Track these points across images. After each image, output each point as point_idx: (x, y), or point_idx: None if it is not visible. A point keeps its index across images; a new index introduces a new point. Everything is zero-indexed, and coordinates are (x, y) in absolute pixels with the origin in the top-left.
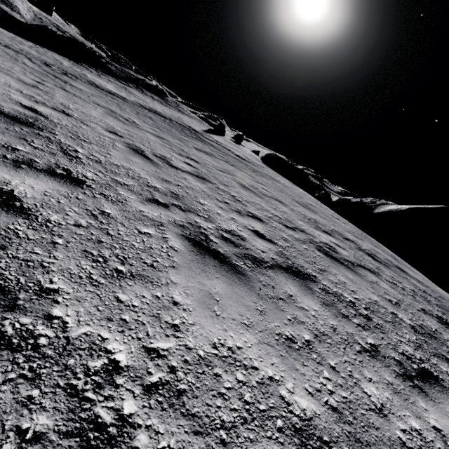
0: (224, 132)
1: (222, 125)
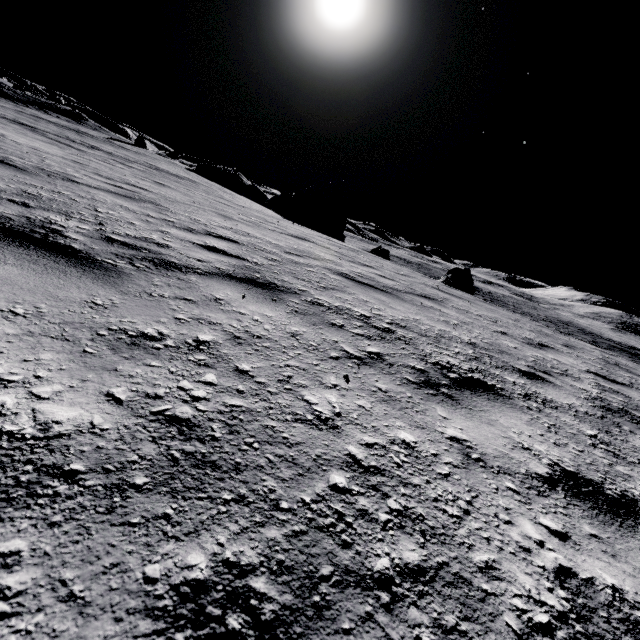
0: (145, 146)
1: (140, 138)
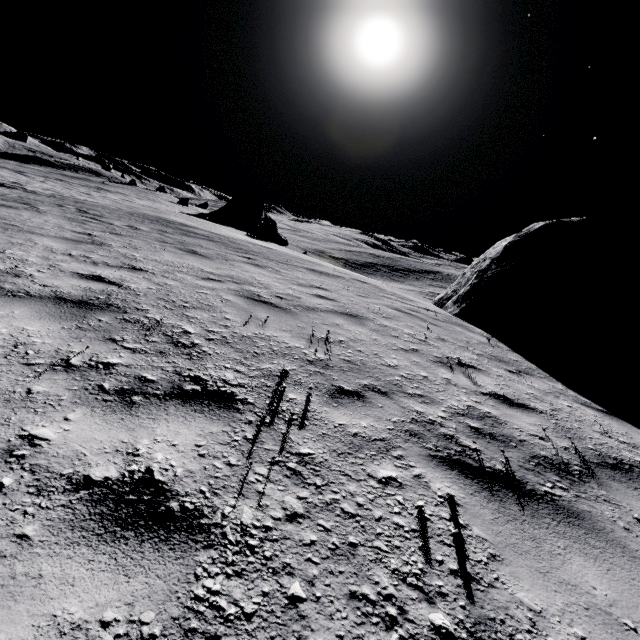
0: (136, 184)
1: (132, 180)
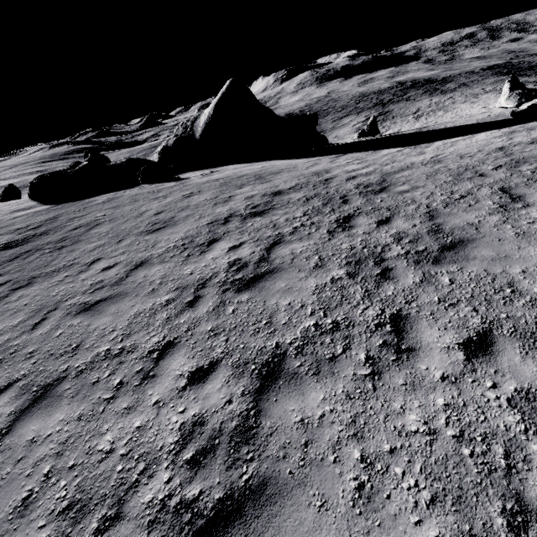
0: None
1: None
